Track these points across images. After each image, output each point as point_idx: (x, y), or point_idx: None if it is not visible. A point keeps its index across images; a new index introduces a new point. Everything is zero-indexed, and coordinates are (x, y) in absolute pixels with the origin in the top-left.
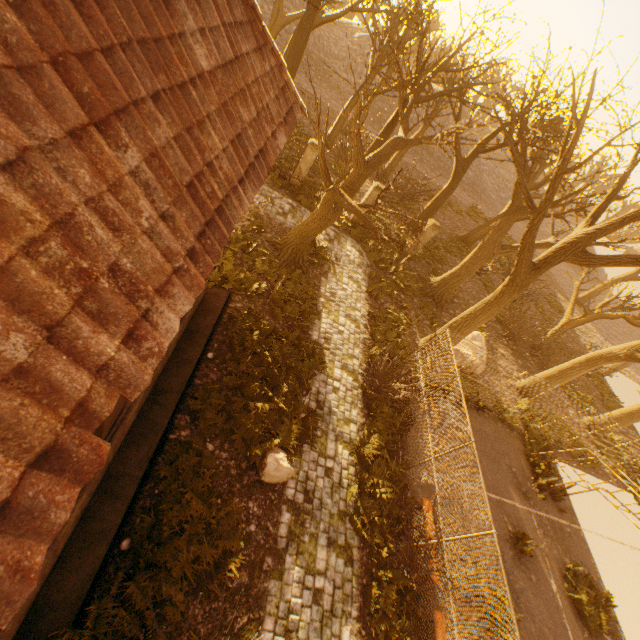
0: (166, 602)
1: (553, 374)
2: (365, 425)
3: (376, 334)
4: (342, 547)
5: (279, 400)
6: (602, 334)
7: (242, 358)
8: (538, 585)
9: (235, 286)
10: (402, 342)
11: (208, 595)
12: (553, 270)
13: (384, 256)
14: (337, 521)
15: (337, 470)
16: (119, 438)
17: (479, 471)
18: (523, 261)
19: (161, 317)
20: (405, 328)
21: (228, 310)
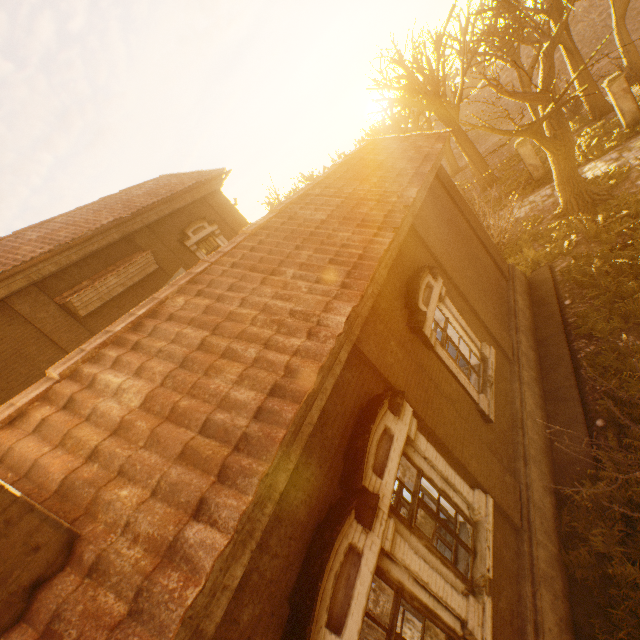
0: None
1: None
2: None
3: None
4: None
5: None
6: None
7: (596, 282)
8: None
9: (547, 259)
10: None
11: None
12: None
13: None
14: None
15: None
16: (527, 362)
17: None
18: None
19: (406, 193)
20: None
21: (556, 274)
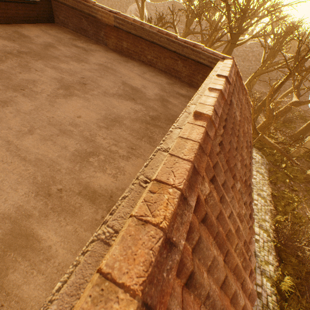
0: None
1: None
2: (278, 267)
3: (278, 207)
4: None
5: None
6: None
7: None
8: None
9: None
10: (297, 213)
11: None
12: None
13: (276, 158)
14: None
15: (264, 295)
16: None
17: None
18: None
19: (252, 257)
20: (297, 204)
21: None
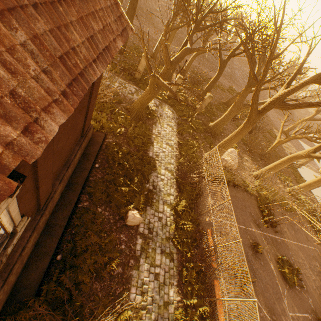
0: (81, 283)
1: (271, 167)
2: (178, 196)
3: (182, 152)
4: (168, 253)
5: (133, 185)
6: (296, 148)
7: (113, 166)
8: (264, 266)
9: (108, 131)
10: (195, 155)
11: (102, 279)
12: (272, 118)
13: (185, 113)
14: (165, 242)
15: (164, 218)
16: (51, 206)
17: (233, 213)
18: (253, 109)
19: (46, 123)
20: (197, 148)
21: (105, 143)
